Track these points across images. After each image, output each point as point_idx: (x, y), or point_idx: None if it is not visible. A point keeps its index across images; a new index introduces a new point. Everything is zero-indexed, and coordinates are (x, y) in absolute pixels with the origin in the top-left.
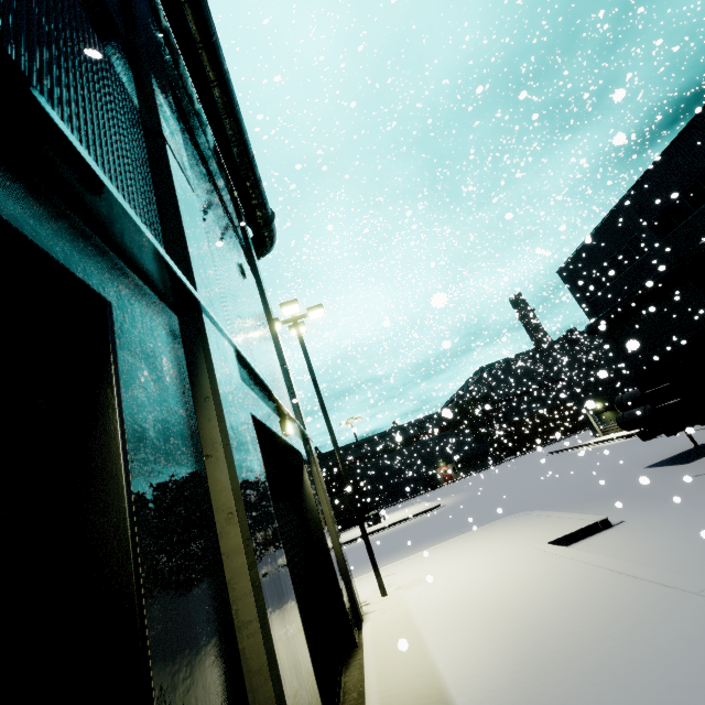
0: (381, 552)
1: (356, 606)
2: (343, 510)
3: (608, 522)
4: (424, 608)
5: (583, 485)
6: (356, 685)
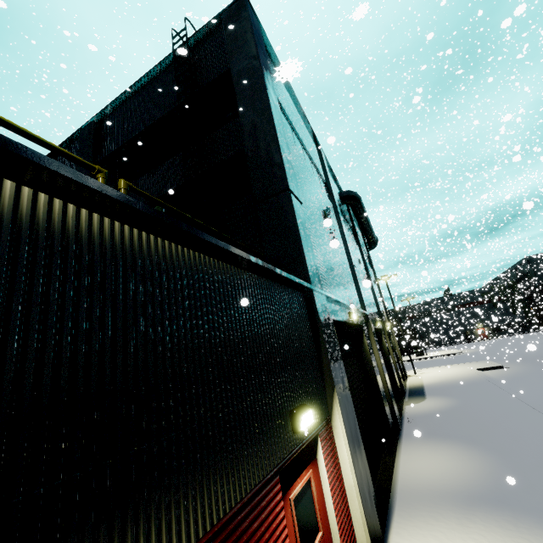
0: (419, 366)
1: (405, 373)
2: (401, 345)
3: (502, 367)
4: (426, 376)
5: (530, 355)
6: (404, 384)
